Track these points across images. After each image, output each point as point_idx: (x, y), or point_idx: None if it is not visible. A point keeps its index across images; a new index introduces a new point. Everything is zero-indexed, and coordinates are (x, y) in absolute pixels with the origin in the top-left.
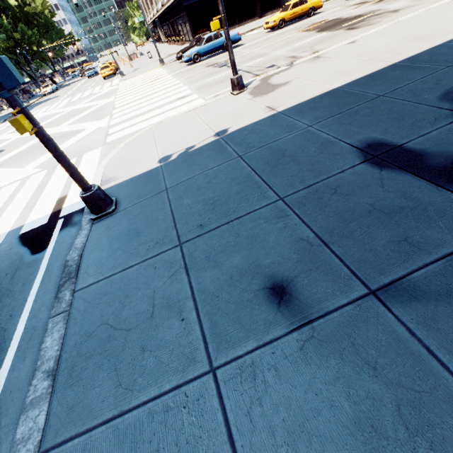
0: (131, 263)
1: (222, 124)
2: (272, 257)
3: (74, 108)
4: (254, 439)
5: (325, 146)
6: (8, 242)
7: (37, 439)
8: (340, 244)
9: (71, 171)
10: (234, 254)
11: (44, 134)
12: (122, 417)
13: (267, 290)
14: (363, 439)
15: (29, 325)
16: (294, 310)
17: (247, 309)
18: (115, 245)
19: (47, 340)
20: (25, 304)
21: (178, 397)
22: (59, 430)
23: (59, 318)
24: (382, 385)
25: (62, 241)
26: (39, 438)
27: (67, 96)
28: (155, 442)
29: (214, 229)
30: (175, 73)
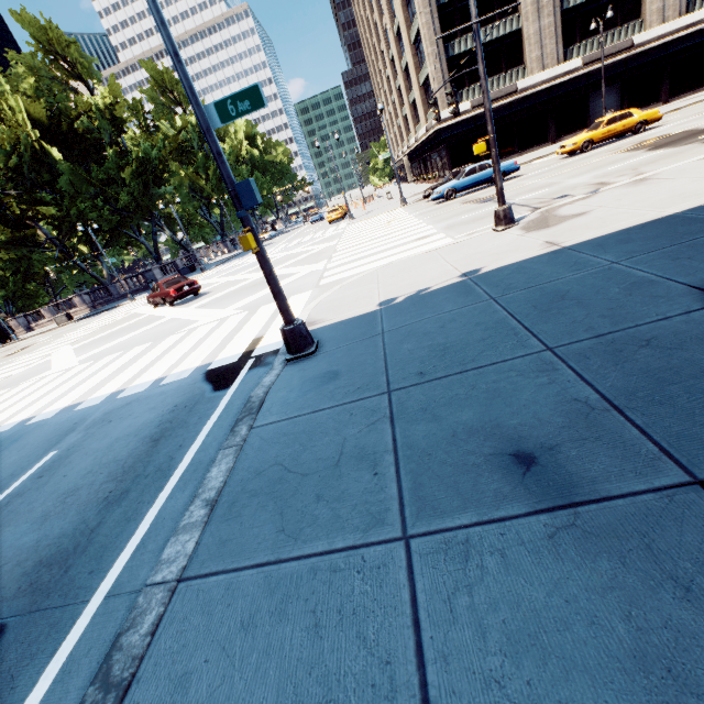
0: (322, 406)
1: (473, 264)
2: (522, 417)
3: (290, 253)
4: (451, 634)
5: (639, 286)
6: (194, 377)
7: (182, 564)
8: (646, 411)
9: (279, 298)
10: (463, 409)
11: (264, 255)
12: (278, 565)
13: (506, 456)
14: (647, 683)
15: (196, 458)
16: (546, 486)
17: (470, 475)
18: (308, 386)
19: (213, 470)
20: (197, 437)
21: (352, 558)
22: (205, 561)
23: (231, 450)
24: (699, 615)
25: (249, 380)
26: (185, 564)
27: (285, 242)
28: (312, 602)
29: (439, 379)
30: (418, 212)
